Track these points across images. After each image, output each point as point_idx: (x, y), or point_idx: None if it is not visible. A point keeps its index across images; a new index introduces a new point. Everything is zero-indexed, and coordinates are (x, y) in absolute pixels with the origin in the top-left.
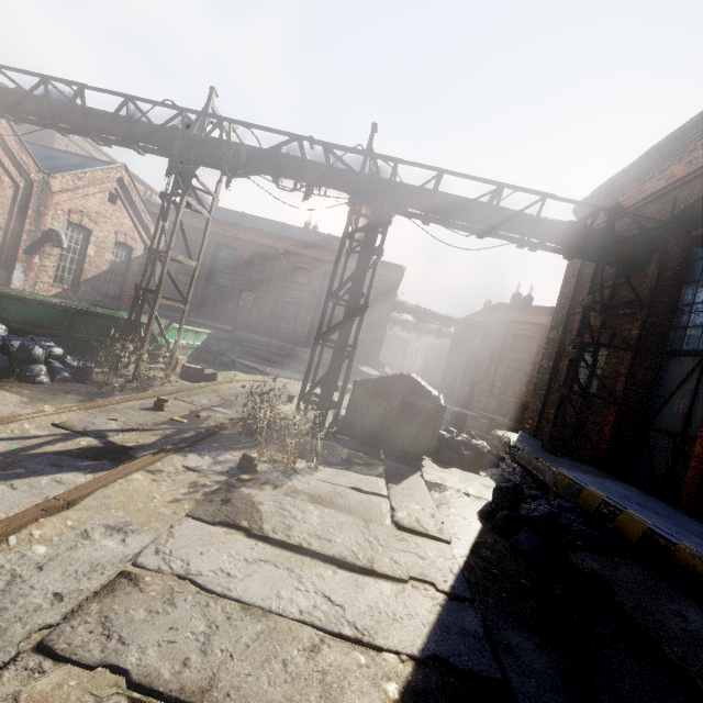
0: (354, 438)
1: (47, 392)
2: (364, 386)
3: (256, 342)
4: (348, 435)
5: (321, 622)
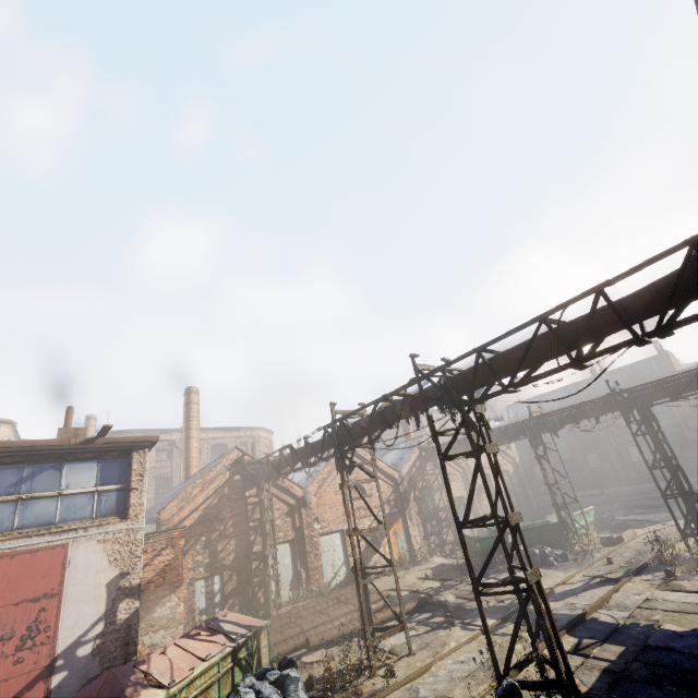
0: None
1: (563, 568)
2: None
3: (627, 493)
4: None
5: None
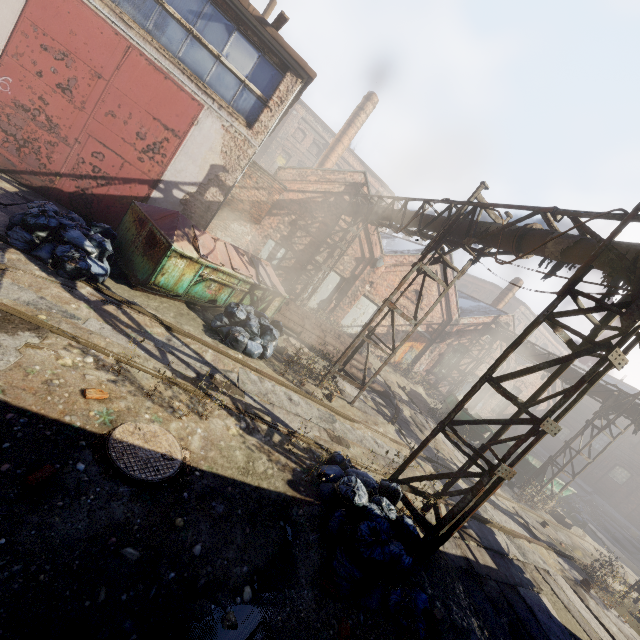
0: None
1: (502, 487)
2: None
3: (611, 516)
4: None
5: (603, 639)
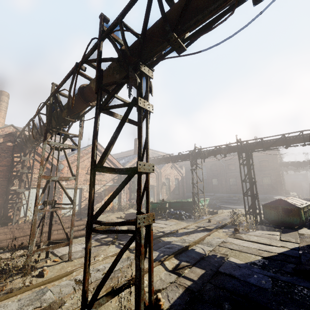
0: (270, 224)
1: (187, 221)
2: (265, 205)
3: (224, 196)
4: (268, 223)
5: (258, 248)
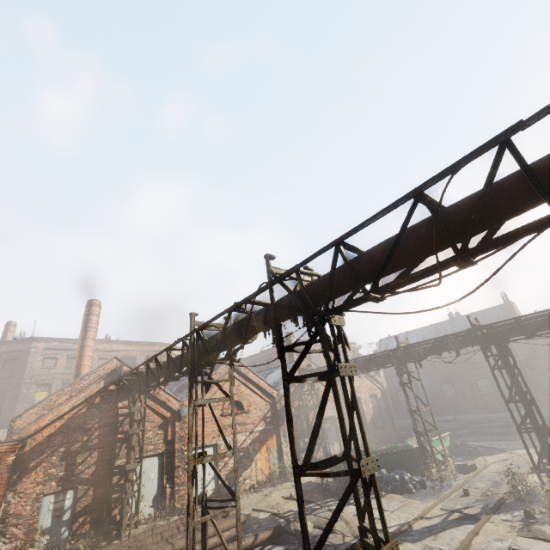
0: None
1: (421, 496)
2: None
3: (476, 421)
4: None
5: None
